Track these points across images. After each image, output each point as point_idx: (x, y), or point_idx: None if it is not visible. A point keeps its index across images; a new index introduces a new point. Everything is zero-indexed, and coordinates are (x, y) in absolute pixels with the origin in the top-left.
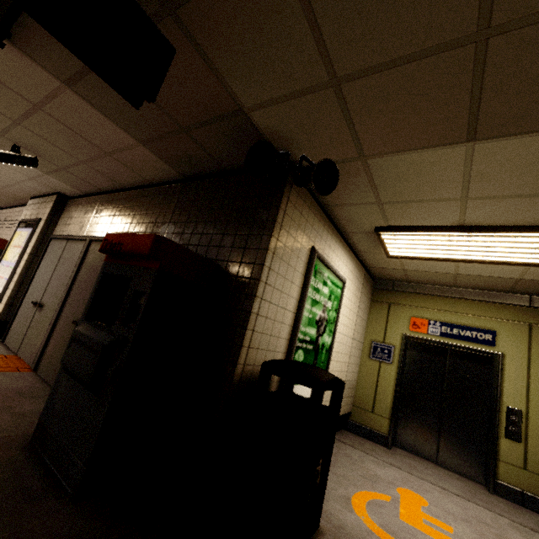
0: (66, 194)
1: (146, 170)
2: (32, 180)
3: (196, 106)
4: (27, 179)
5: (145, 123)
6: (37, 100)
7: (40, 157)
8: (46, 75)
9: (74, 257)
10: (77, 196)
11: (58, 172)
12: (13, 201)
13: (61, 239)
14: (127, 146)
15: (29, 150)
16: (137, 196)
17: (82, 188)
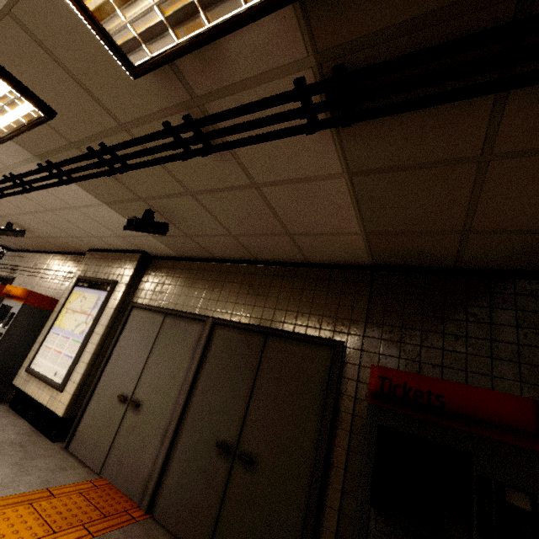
0: (149, 253)
1: (324, 253)
2: (118, 237)
3: (537, 217)
4: (111, 236)
5: (411, 219)
6: (267, 180)
7: (168, 223)
8: (333, 162)
9: (186, 341)
10: (166, 257)
11: (175, 237)
12: (55, 248)
13: (153, 311)
14: (335, 233)
15: (163, 216)
16: (285, 275)
17: (188, 252)
